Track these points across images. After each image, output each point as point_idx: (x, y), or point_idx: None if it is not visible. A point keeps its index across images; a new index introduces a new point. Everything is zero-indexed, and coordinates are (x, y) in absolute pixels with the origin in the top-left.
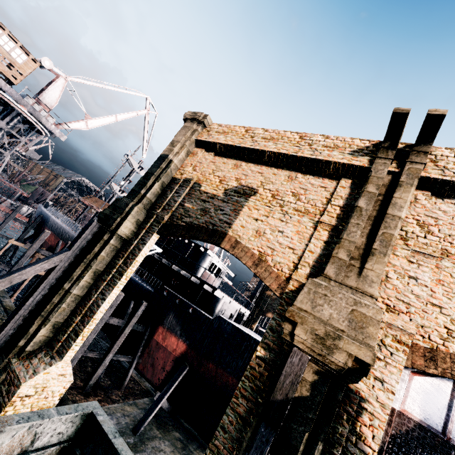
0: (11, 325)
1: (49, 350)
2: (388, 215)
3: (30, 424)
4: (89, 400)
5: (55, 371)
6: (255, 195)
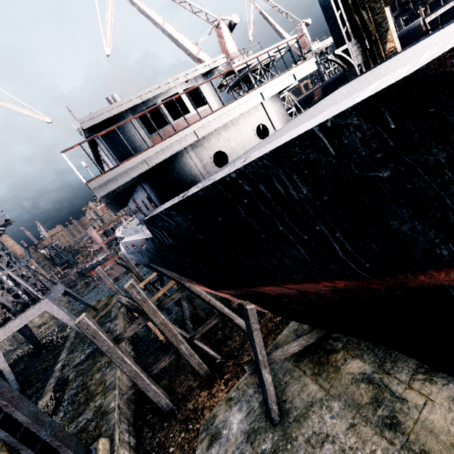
0: None
1: None
2: None
3: None
4: (213, 392)
5: None
6: None
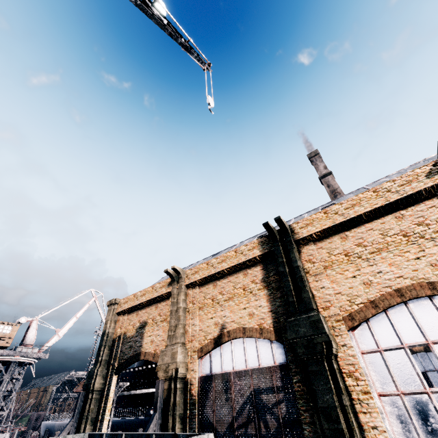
0: None
1: None
2: (177, 308)
3: (72, 437)
4: None
5: None
6: (147, 324)
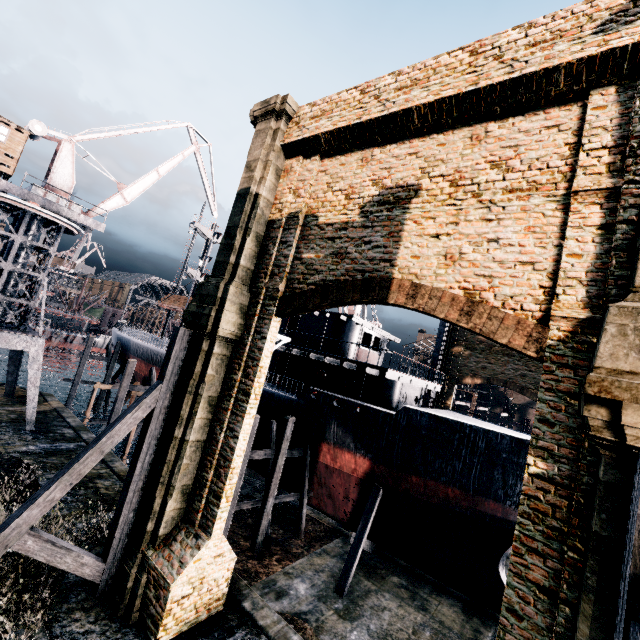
0: (128, 508)
1: (189, 527)
2: None
3: None
4: (264, 564)
5: (208, 554)
6: (418, 196)
